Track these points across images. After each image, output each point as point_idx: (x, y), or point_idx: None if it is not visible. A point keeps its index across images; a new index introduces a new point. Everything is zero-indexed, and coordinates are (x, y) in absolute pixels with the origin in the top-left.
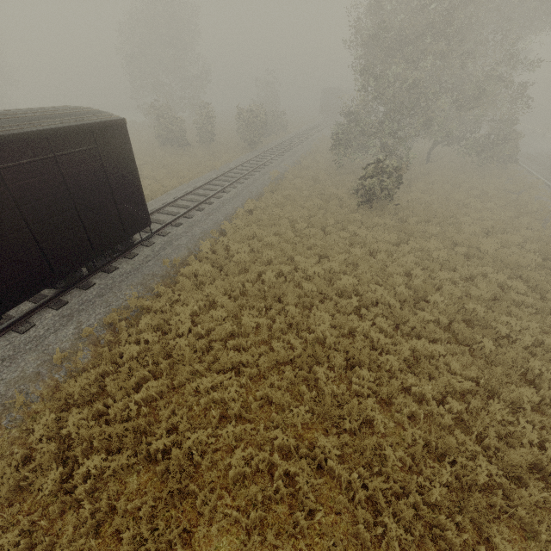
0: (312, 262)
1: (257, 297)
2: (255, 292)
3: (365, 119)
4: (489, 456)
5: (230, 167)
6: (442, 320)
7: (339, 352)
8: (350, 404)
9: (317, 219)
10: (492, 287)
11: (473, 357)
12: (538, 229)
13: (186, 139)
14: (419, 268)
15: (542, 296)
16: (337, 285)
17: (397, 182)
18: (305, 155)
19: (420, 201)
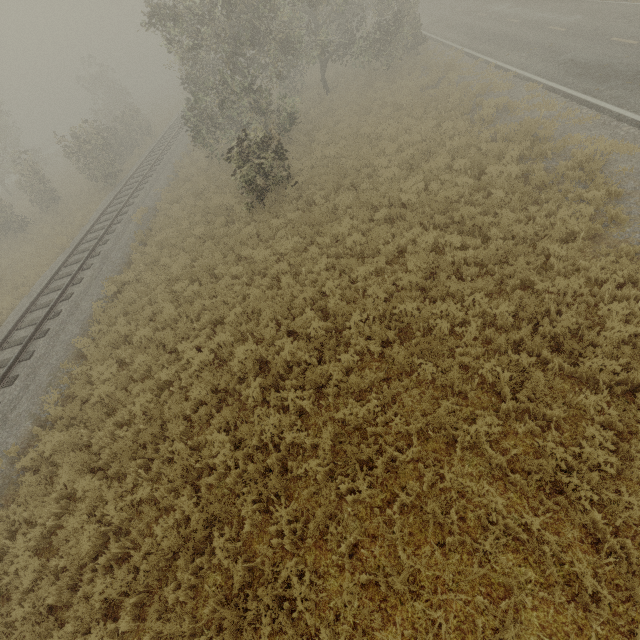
0: (201, 341)
1: (128, 454)
2: (128, 443)
3: (203, 83)
4: (462, 554)
5: (83, 233)
6: (373, 348)
7: (249, 487)
8: (260, 596)
9: (203, 262)
10: (421, 262)
11: (421, 386)
12: (467, 129)
13: (18, 219)
14: (335, 274)
15: (486, 235)
16: (234, 367)
17: (279, 156)
18: (181, 159)
19: (326, 160)
